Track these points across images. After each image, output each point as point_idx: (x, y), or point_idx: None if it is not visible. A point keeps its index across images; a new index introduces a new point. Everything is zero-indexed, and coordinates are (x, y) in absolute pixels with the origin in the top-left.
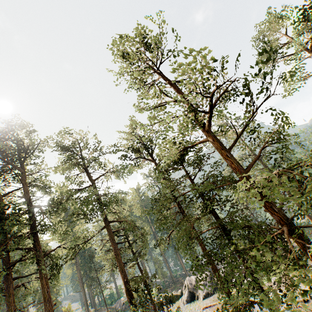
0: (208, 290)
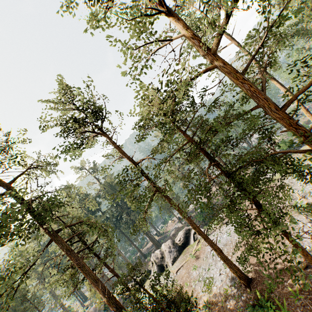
0: (174, 255)
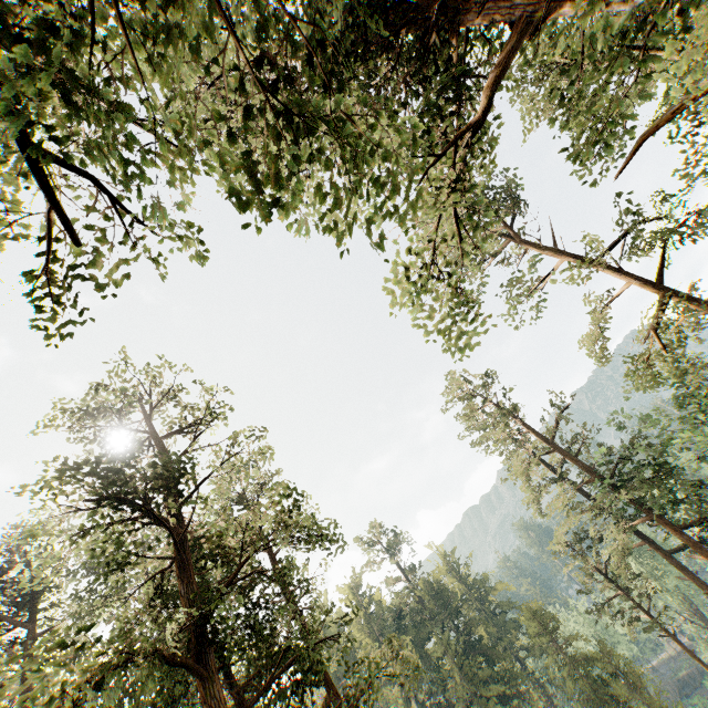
0: None
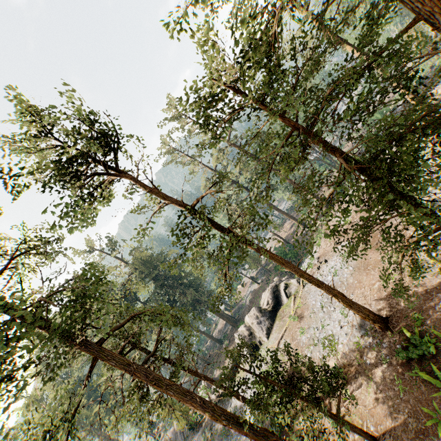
0: (267, 325)
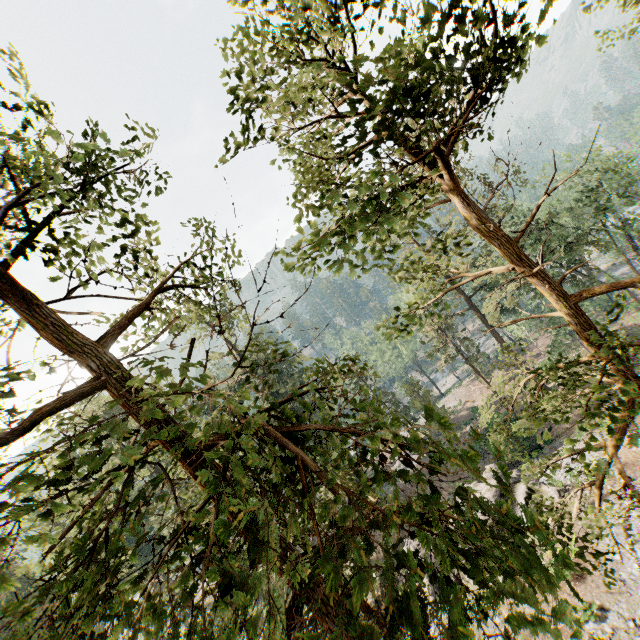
0: None
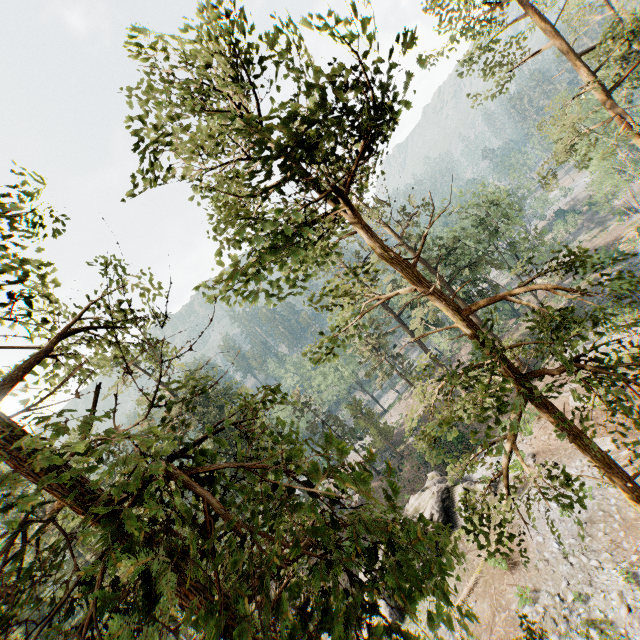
0: None
